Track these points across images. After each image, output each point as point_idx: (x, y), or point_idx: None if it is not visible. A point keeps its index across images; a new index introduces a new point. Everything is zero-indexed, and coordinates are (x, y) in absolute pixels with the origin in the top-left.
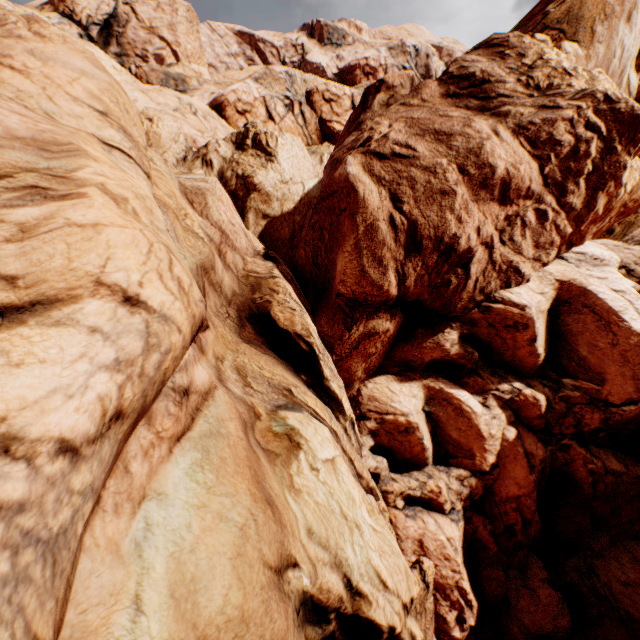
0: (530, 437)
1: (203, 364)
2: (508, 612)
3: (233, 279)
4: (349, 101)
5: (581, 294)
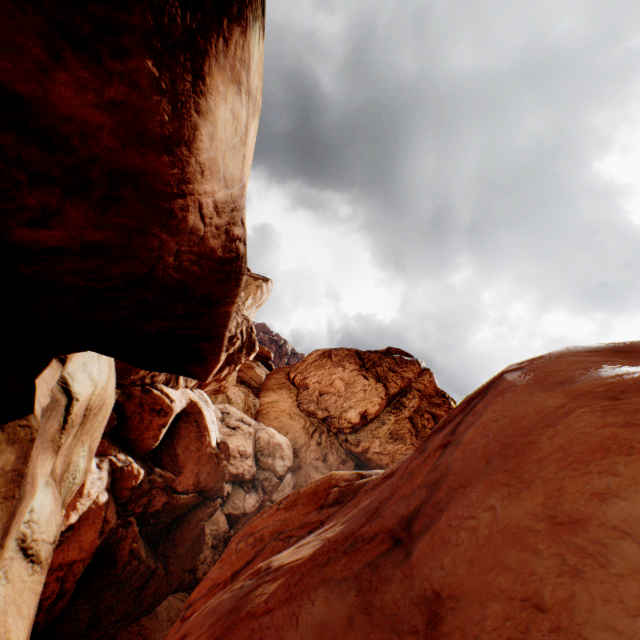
0: (114, 506)
1: None
2: None
3: None
4: None
5: (199, 413)
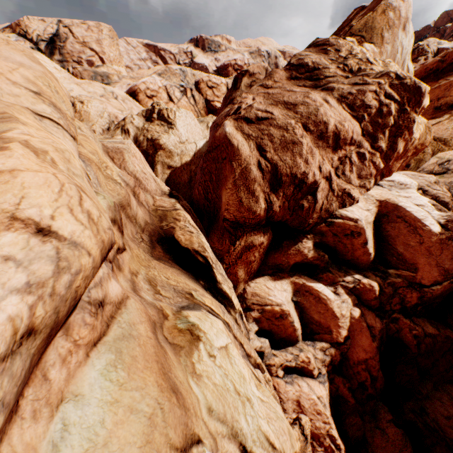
0: (370, 314)
1: (120, 279)
2: (367, 449)
3: (145, 212)
4: (225, 87)
5: (395, 209)
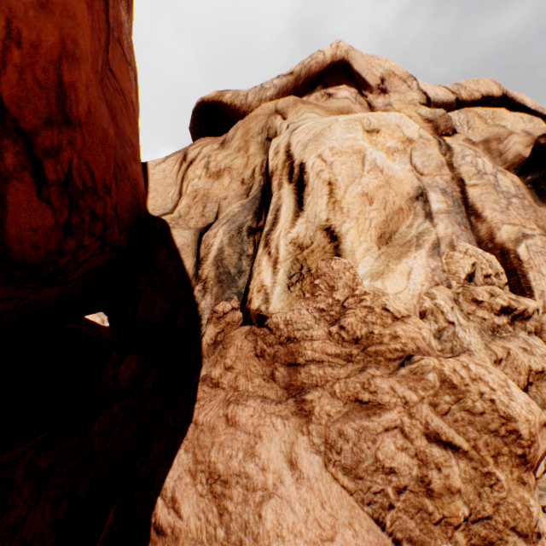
0: None
1: None
2: None
3: None
4: None
5: None
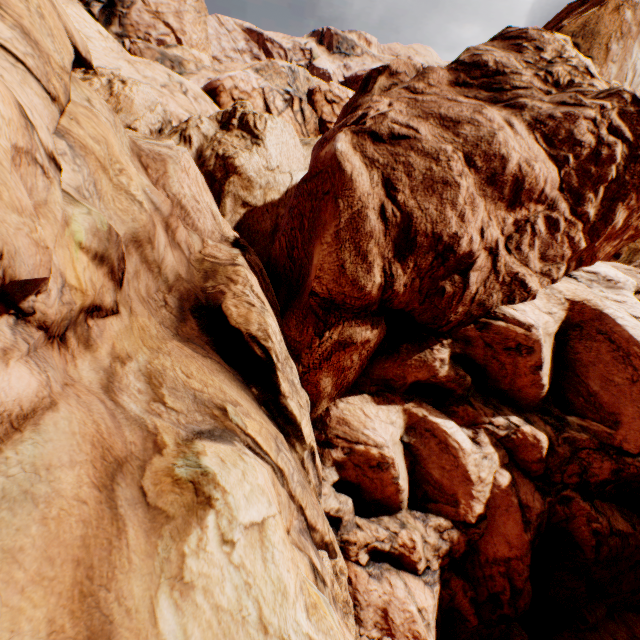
0: (526, 484)
1: (82, 364)
2: None
3: (181, 260)
4: None
5: (596, 318)
